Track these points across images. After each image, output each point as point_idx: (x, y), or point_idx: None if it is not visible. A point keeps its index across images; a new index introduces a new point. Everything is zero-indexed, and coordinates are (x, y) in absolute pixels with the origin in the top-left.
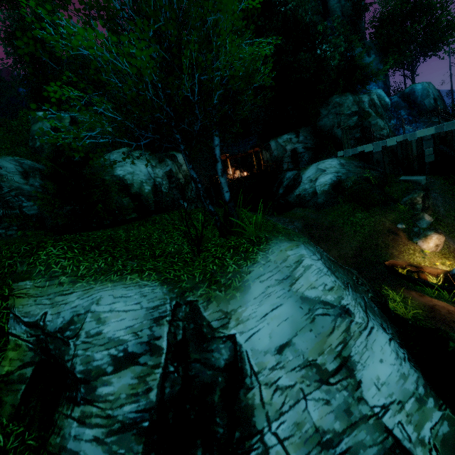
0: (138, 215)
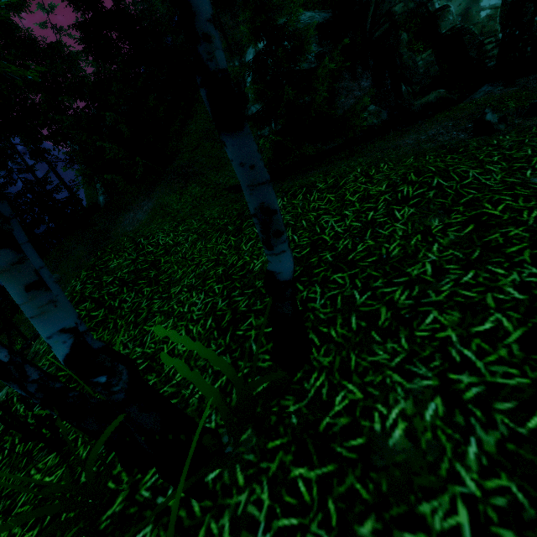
0: (383, 122)
